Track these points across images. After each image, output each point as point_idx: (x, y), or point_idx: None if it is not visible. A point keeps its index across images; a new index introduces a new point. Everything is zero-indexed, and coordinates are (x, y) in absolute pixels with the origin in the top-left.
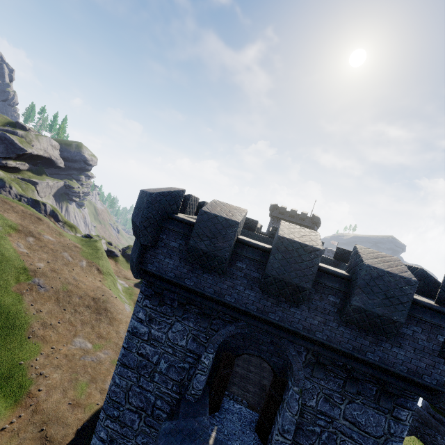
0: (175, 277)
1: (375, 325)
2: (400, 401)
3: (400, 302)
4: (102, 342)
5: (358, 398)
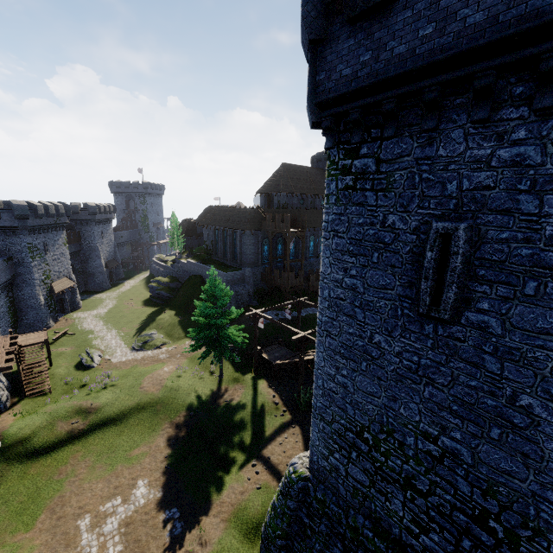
0: None
1: None
2: (19, 234)
3: None
4: None
5: (10, 237)
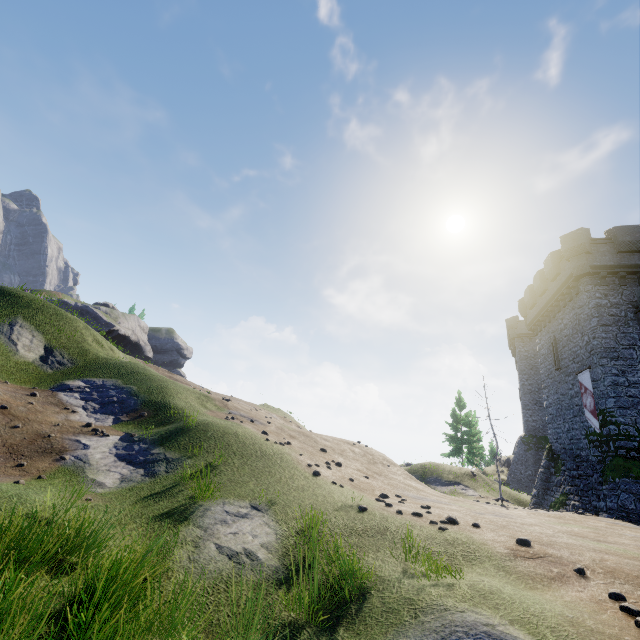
0: None
1: None
2: None
3: None
4: (457, 502)
5: None
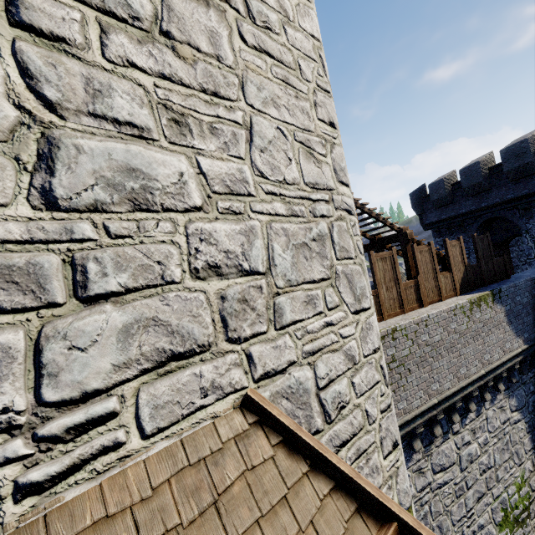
0: (437, 219)
1: (523, 172)
2: None
3: (523, 153)
4: None
5: None
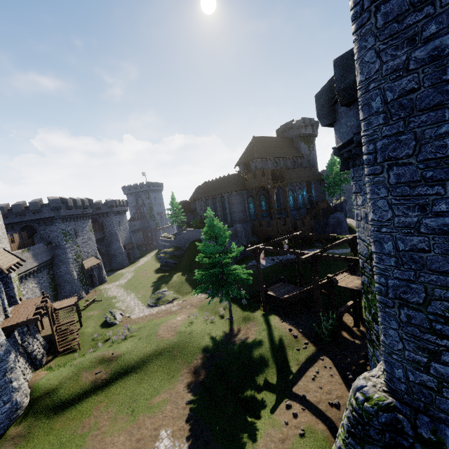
0: None
1: (37, 211)
2: (55, 222)
3: (37, 206)
4: None
5: (49, 226)
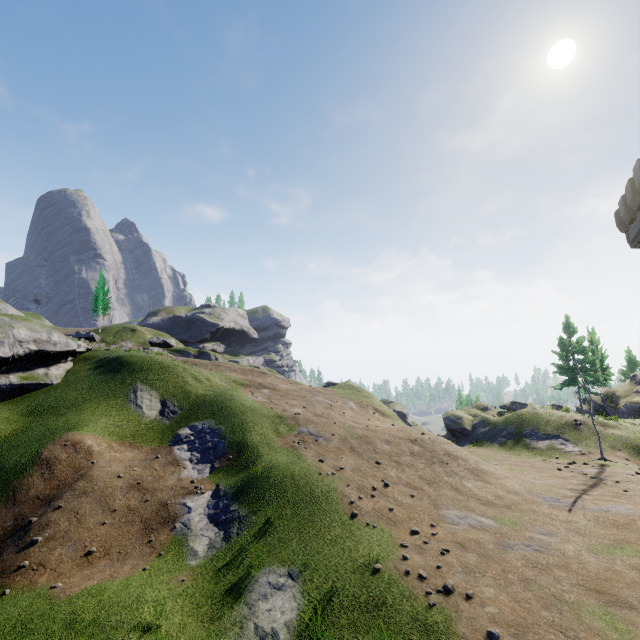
0: None
1: None
2: None
3: None
4: (506, 513)
5: None
